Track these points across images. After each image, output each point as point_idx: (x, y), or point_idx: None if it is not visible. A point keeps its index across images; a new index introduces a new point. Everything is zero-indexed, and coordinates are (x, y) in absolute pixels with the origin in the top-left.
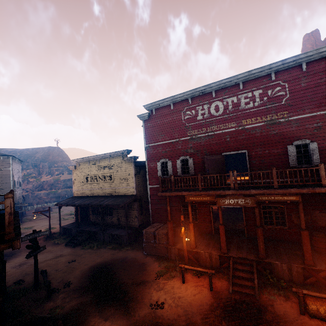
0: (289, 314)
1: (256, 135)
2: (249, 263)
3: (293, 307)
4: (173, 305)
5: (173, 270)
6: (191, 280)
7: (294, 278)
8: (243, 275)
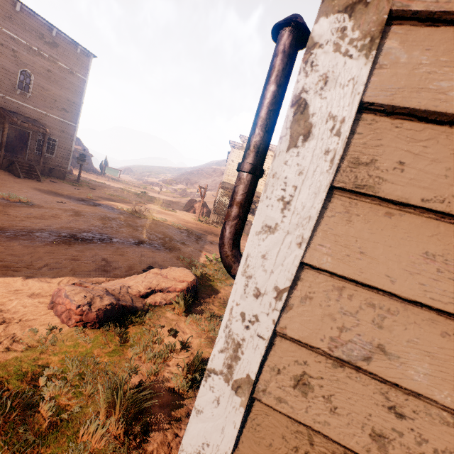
0: None
1: None
2: None
3: None
4: None
5: None
6: None
7: None
8: None
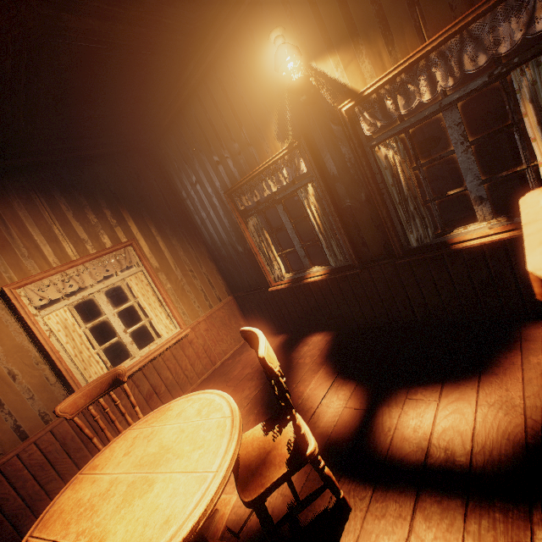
0: None
1: None
2: None
3: None
4: None
5: None
6: None
7: None
8: None
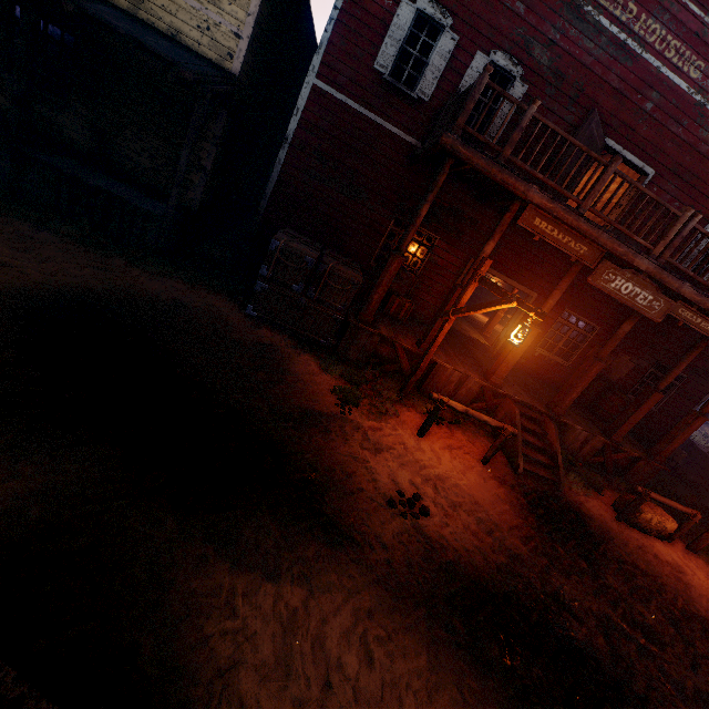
0: (607, 520)
1: (702, 148)
2: (539, 419)
3: (601, 507)
4: (444, 505)
5: (374, 393)
6: (429, 430)
7: (579, 455)
8: (533, 440)
